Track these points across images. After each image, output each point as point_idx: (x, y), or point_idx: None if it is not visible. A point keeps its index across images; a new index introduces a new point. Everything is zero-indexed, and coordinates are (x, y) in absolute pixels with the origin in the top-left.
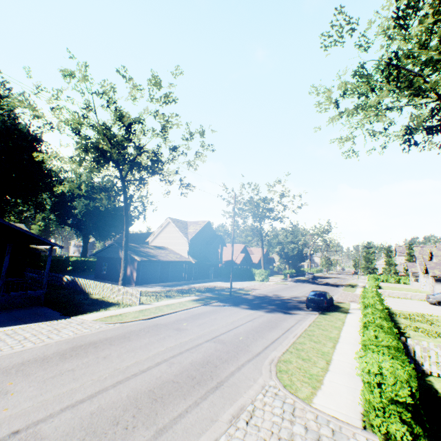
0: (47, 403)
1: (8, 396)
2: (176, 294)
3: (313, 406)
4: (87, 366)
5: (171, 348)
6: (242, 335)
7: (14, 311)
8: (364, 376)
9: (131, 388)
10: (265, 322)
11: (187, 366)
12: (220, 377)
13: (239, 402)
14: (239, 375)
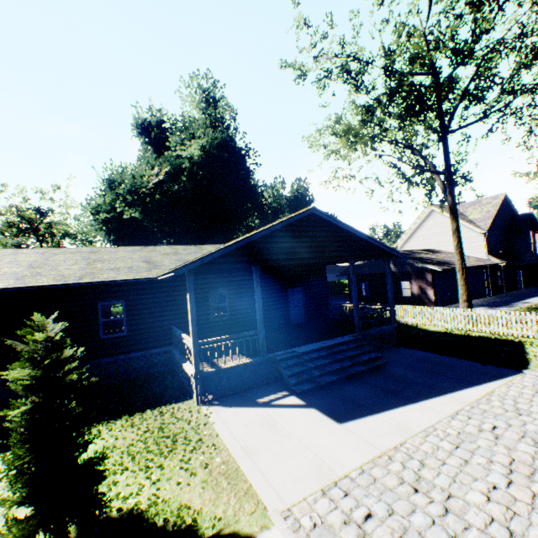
0: None
1: None
2: None
3: None
4: None
5: None
6: None
7: (386, 357)
8: None
9: None
10: None
11: None
12: None
13: None
14: None
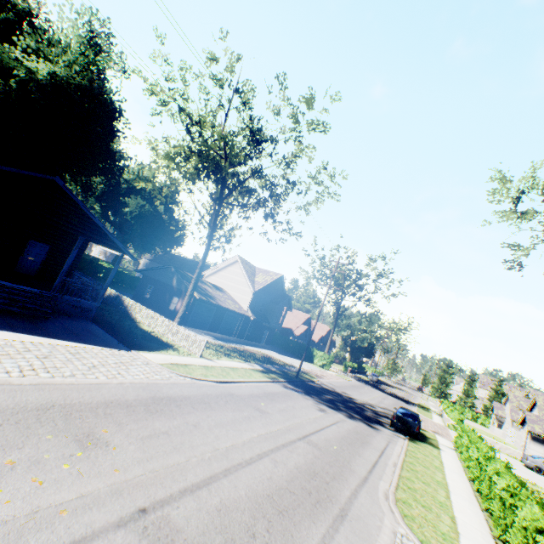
0: (160, 476)
1: (111, 450)
2: (234, 354)
3: None
4: (182, 434)
5: (264, 436)
6: (334, 443)
7: (63, 319)
8: None
9: (245, 484)
10: (352, 432)
11: (294, 471)
12: (339, 501)
13: None
14: (359, 506)
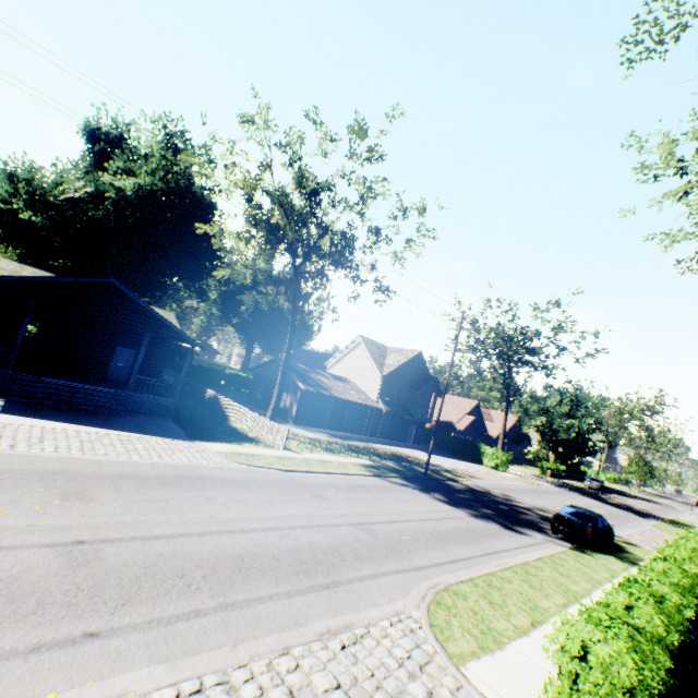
0: (124, 525)
1: (91, 504)
2: (341, 450)
3: (461, 671)
4: (183, 502)
5: (294, 516)
6: (409, 534)
7: (139, 417)
8: (553, 653)
9: (218, 544)
10: (460, 529)
11: (303, 545)
12: (340, 575)
13: (348, 617)
14: (370, 584)
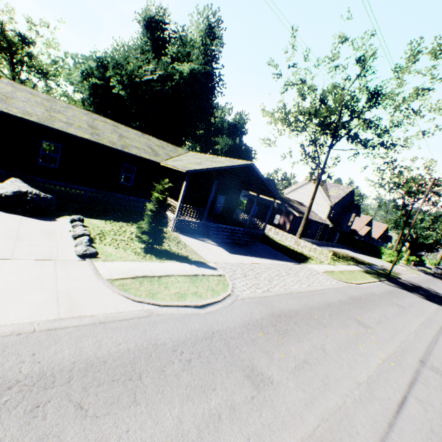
0: (407, 345)
1: (375, 329)
2: (336, 258)
3: None
4: (387, 322)
5: (422, 325)
6: None
7: (254, 244)
8: None
9: None
10: None
11: None
12: None
13: None
14: None
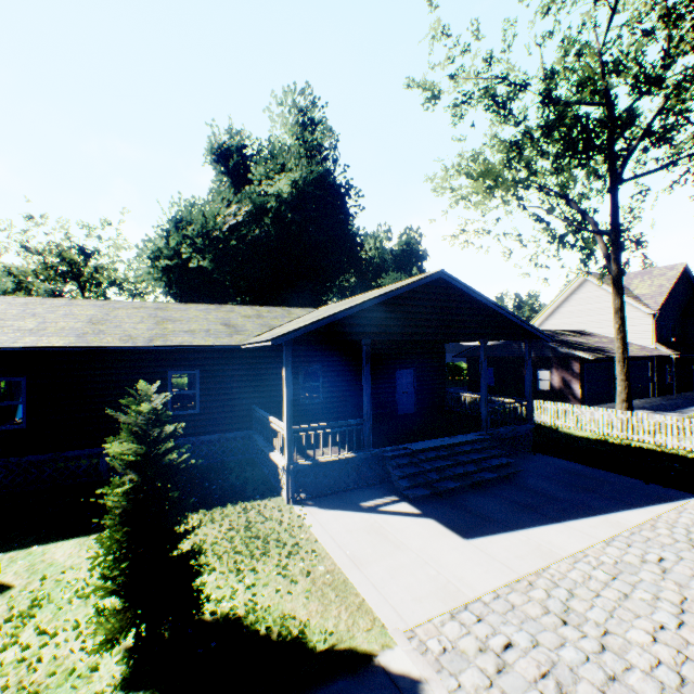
0: None
1: None
2: None
3: None
4: None
5: None
6: None
7: (520, 465)
8: None
9: None
10: None
11: None
12: None
13: None
14: None
